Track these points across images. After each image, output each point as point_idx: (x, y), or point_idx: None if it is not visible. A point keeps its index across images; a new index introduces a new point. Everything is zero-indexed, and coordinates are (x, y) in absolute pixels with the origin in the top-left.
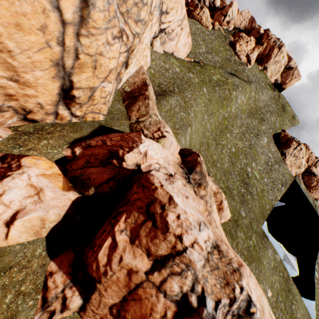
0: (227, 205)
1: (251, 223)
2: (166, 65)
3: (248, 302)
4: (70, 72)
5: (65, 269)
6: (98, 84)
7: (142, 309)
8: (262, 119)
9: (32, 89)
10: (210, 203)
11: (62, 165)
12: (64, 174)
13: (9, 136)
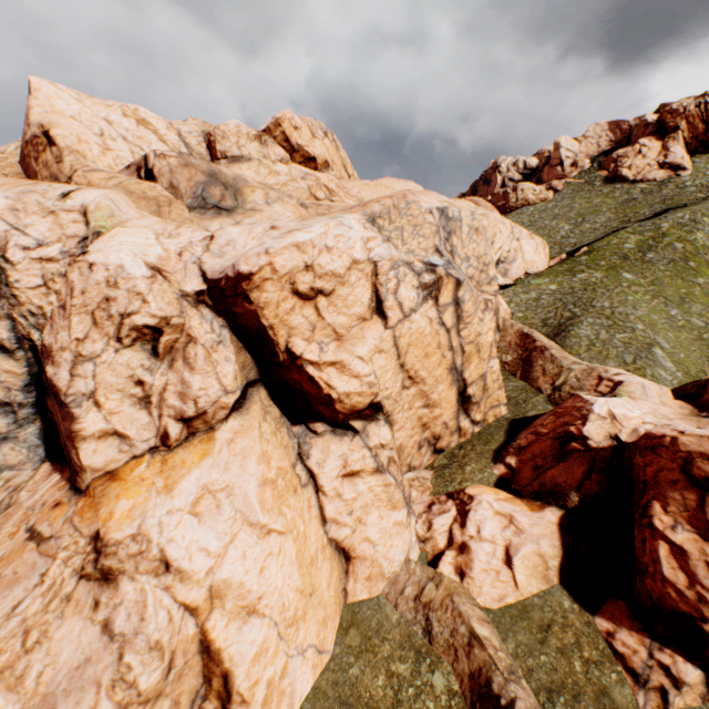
0: None
1: None
2: (530, 294)
3: None
4: (461, 370)
5: (626, 624)
6: (485, 368)
7: None
8: None
9: (437, 408)
10: None
11: (505, 488)
12: (517, 497)
13: (432, 476)
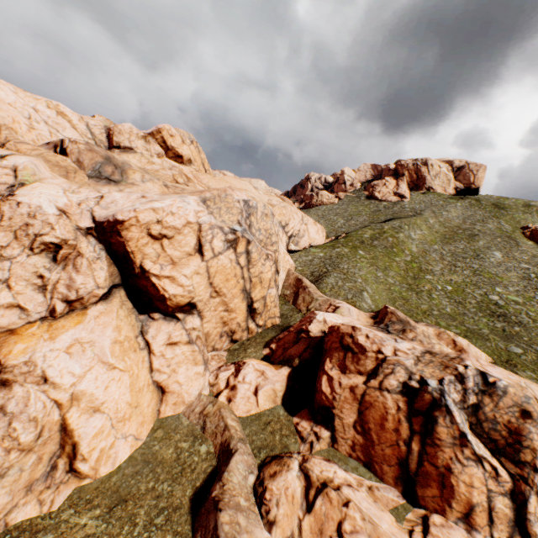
0: (466, 342)
1: None
2: (309, 257)
3: (481, 374)
4: (249, 292)
5: (306, 418)
6: (266, 293)
7: (377, 412)
8: (471, 235)
9: (234, 313)
10: (427, 341)
11: (267, 361)
12: (272, 364)
13: (228, 354)
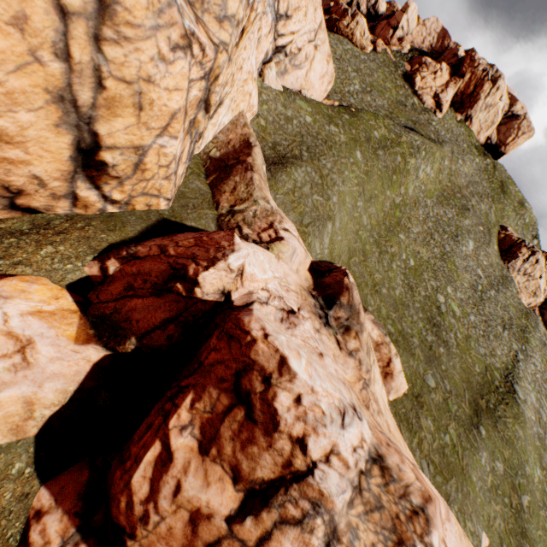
0: (401, 367)
1: (448, 399)
2: (287, 111)
3: None
4: (90, 115)
5: (68, 505)
6: (150, 141)
7: None
8: (464, 207)
9: (17, 148)
10: (367, 364)
11: (80, 294)
12: (82, 311)
13: None
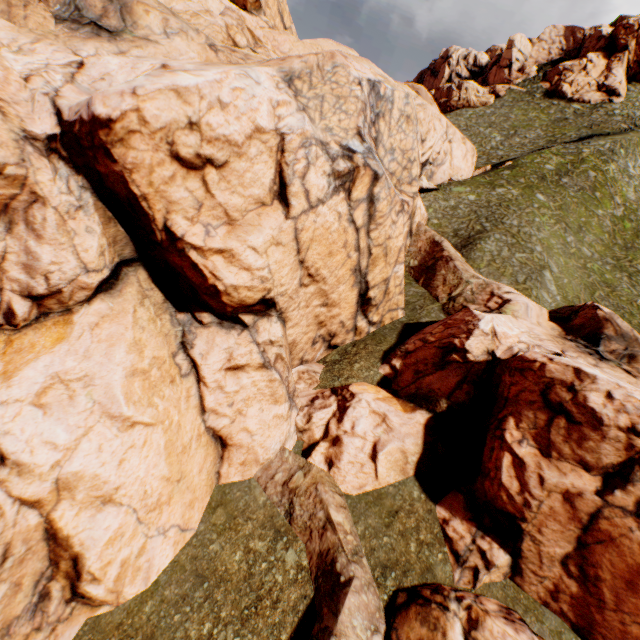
0: None
1: None
2: (450, 202)
3: None
4: (365, 273)
5: (460, 515)
6: (390, 272)
7: (624, 557)
8: None
9: (336, 308)
10: None
11: (386, 387)
12: (395, 397)
13: (323, 370)
